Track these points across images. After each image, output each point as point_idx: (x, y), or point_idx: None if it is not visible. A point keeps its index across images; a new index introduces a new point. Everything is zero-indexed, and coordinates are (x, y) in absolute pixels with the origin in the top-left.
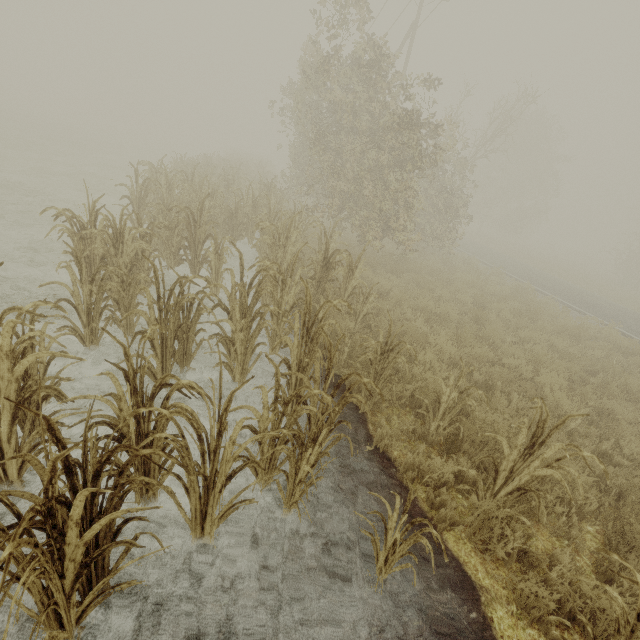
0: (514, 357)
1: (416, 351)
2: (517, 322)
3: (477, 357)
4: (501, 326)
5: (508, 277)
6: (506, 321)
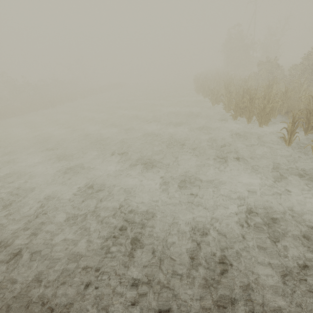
0: None
1: None
2: None
3: None
4: None
5: None
6: None
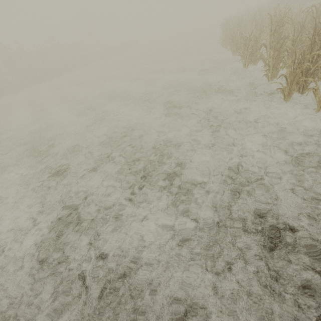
0: None
1: None
2: None
3: None
4: None
5: None
6: None
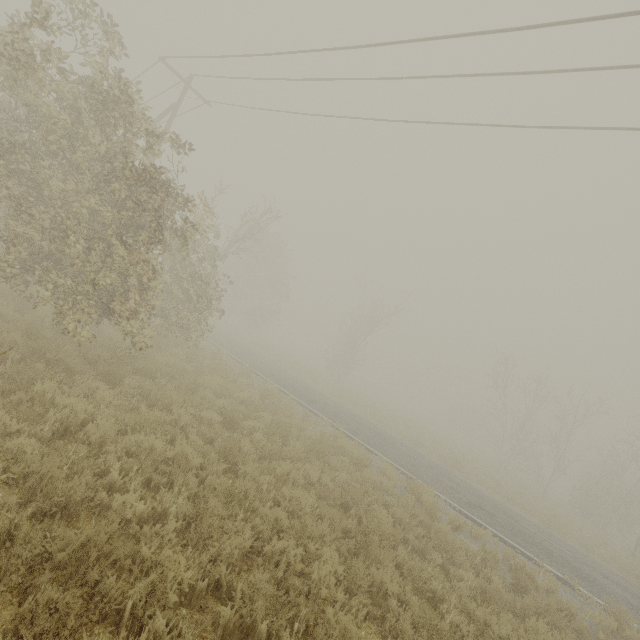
0: (276, 524)
1: (107, 592)
2: (271, 447)
3: (228, 555)
4: (255, 458)
5: (255, 375)
6: (260, 446)
